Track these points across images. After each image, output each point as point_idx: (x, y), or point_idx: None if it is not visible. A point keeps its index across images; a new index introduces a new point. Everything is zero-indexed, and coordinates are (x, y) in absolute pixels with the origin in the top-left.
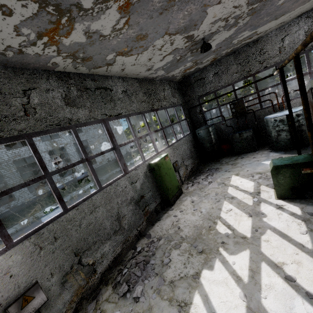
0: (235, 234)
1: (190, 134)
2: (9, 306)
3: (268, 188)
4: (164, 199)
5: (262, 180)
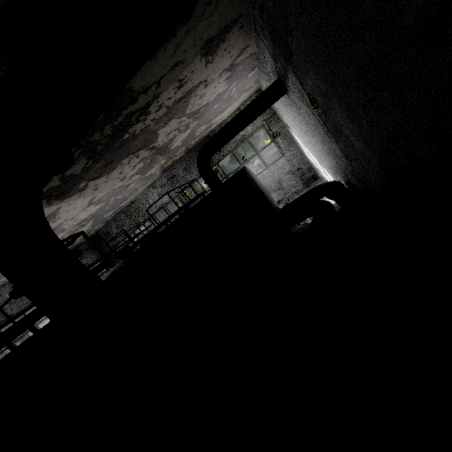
0: None
1: None
2: None
3: None
4: None
5: None
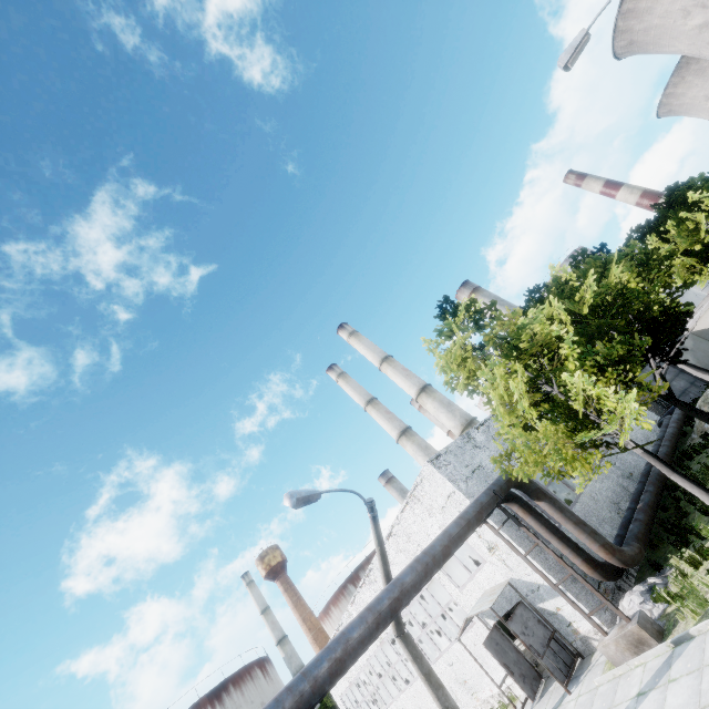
0: None
1: None
2: None
3: None
4: None
5: None
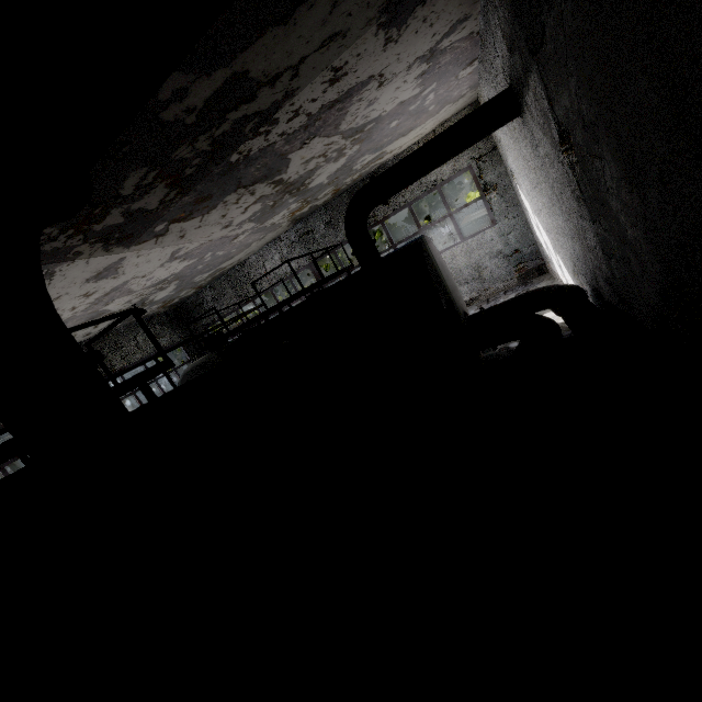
0: None
1: None
2: None
3: None
4: None
5: None
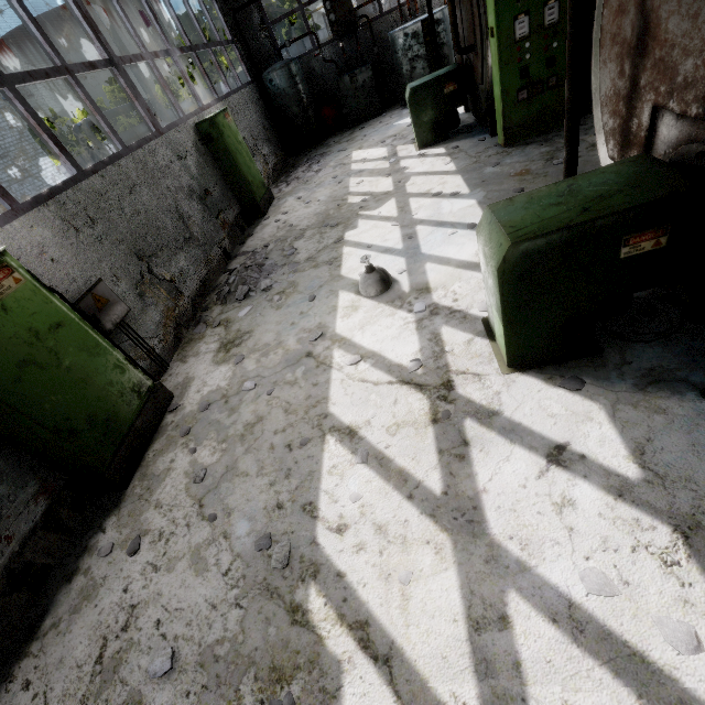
0: (375, 195)
1: (253, 85)
2: (78, 302)
3: (407, 146)
4: (246, 207)
5: (398, 141)
